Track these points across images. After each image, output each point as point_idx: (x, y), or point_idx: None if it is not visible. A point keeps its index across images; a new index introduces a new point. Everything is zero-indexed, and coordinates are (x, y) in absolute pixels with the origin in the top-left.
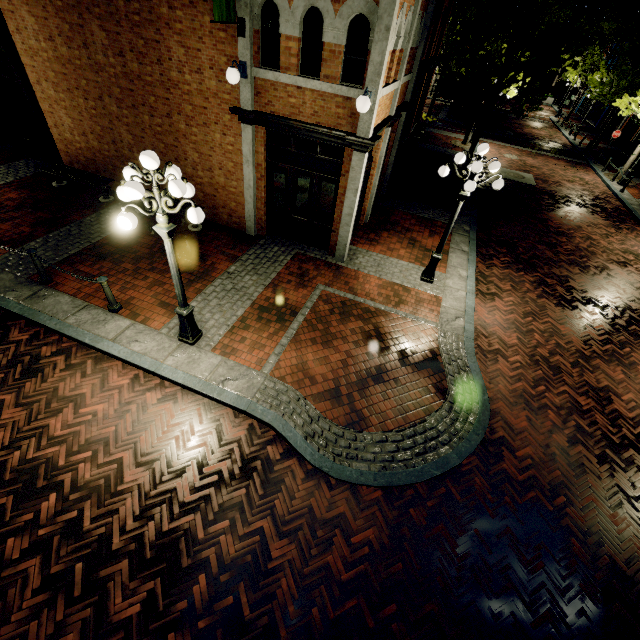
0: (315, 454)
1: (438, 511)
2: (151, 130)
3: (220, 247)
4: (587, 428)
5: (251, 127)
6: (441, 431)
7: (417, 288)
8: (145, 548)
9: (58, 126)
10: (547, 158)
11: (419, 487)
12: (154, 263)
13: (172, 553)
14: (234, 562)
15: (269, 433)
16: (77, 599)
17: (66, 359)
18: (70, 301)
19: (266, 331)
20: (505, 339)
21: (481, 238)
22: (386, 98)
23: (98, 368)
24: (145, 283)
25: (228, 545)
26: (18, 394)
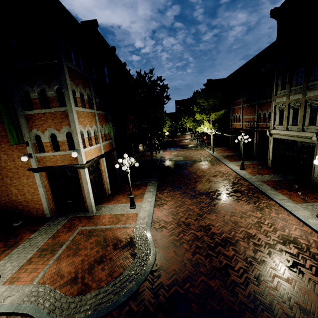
0: None
1: None
2: None
3: (29, 228)
4: (200, 245)
5: (38, 173)
6: (130, 275)
7: (128, 212)
8: None
9: None
10: (188, 150)
11: (114, 312)
12: None
13: None
14: None
15: None
16: None
17: None
18: None
19: (42, 260)
20: (167, 220)
21: (160, 184)
22: (94, 150)
23: None
24: None
25: None
26: None
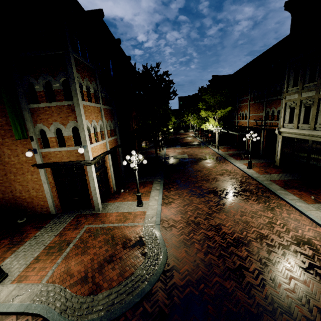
0: (65, 320)
1: None
2: None
3: (34, 225)
4: (212, 245)
5: (43, 169)
6: (142, 275)
7: (135, 211)
8: None
9: None
10: (192, 148)
11: (127, 313)
12: None
13: None
14: None
15: (38, 320)
16: None
17: None
18: None
19: (50, 259)
20: (175, 219)
21: (166, 182)
22: (100, 146)
23: None
24: None
25: None
26: None
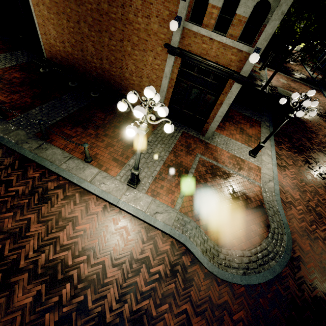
0: (209, 263)
1: (273, 300)
2: (108, 47)
3: None
4: None
5: (174, 57)
6: (269, 251)
7: (248, 160)
8: (125, 321)
9: (46, 34)
10: (300, 84)
11: (262, 285)
12: (106, 131)
13: (140, 325)
14: None
15: (182, 248)
16: None
17: (63, 192)
18: (61, 153)
19: (173, 182)
20: (293, 195)
21: None
22: None
23: (82, 199)
24: (103, 144)
25: (169, 320)
26: (38, 214)
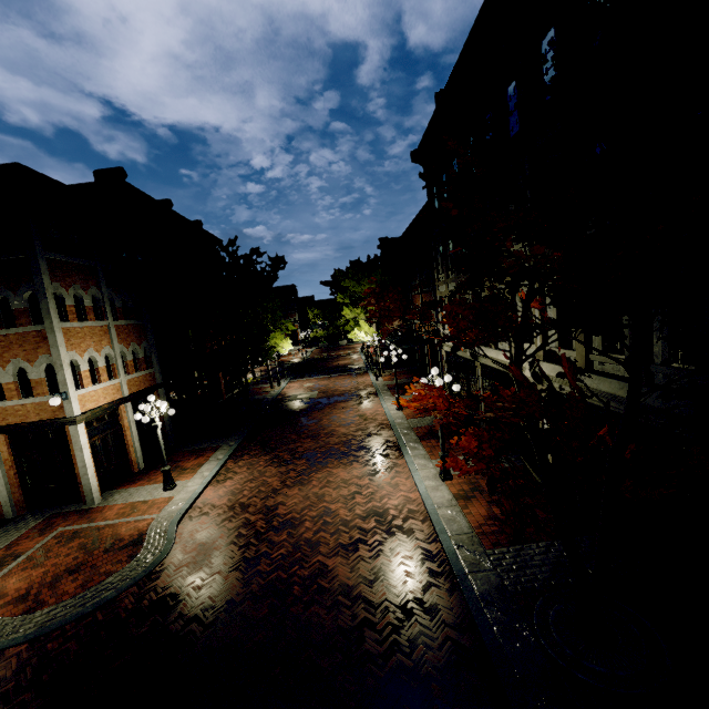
0: None
1: (76, 634)
2: None
3: None
4: (245, 532)
5: None
6: (114, 582)
7: (156, 497)
8: None
9: None
10: (338, 377)
11: (68, 626)
12: None
13: None
14: None
15: None
16: None
17: None
18: None
19: None
20: (217, 503)
21: (244, 446)
22: (105, 390)
23: None
24: None
25: None
26: None
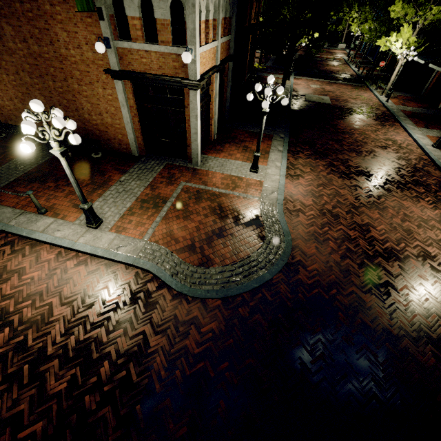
0: (178, 284)
1: (256, 307)
2: (56, 91)
3: (114, 165)
4: (353, 249)
5: (121, 81)
6: (260, 261)
7: (247, 177)
8: (69, 351)
9: None
10: (339, 85)
11: (245, 295)
12: (69, 181)
13: (86, 352)
14: (126, 352)
15: (149, 276)
16: (26, 385)
17: (11, 247)
18: (11, 211)
19: (146, 215)
20: (304, 202)
21: (292, 141)
22: (209, 53)
23: (33, 250)
24: (63, 194)
25: (122, 343)
26: None
